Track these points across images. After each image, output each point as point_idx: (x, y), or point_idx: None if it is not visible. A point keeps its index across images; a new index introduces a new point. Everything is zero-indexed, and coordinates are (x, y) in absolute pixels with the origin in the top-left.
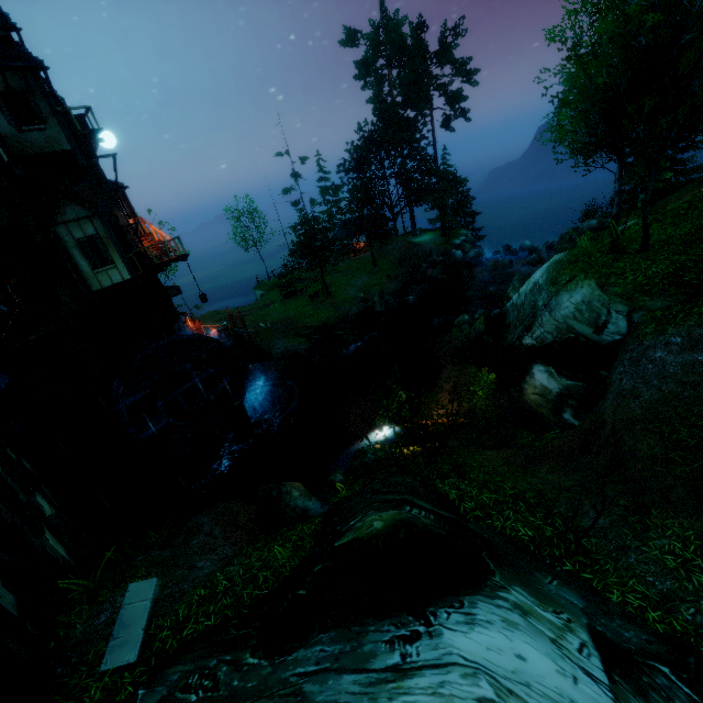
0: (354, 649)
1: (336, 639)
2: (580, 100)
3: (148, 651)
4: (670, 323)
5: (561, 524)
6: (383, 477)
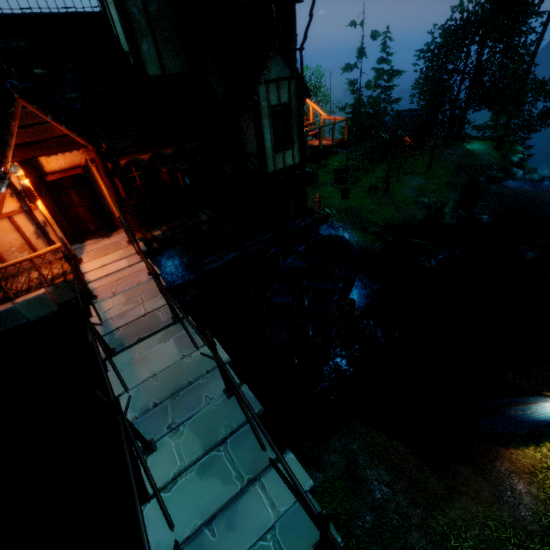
0: None
1: None
2: None
3: None
4: None
5: None
6: None
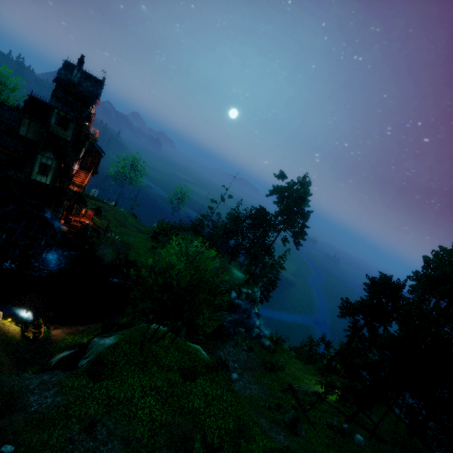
0: None
1: None
2: None
3: None
4: (70, 374)
5: None
6: None
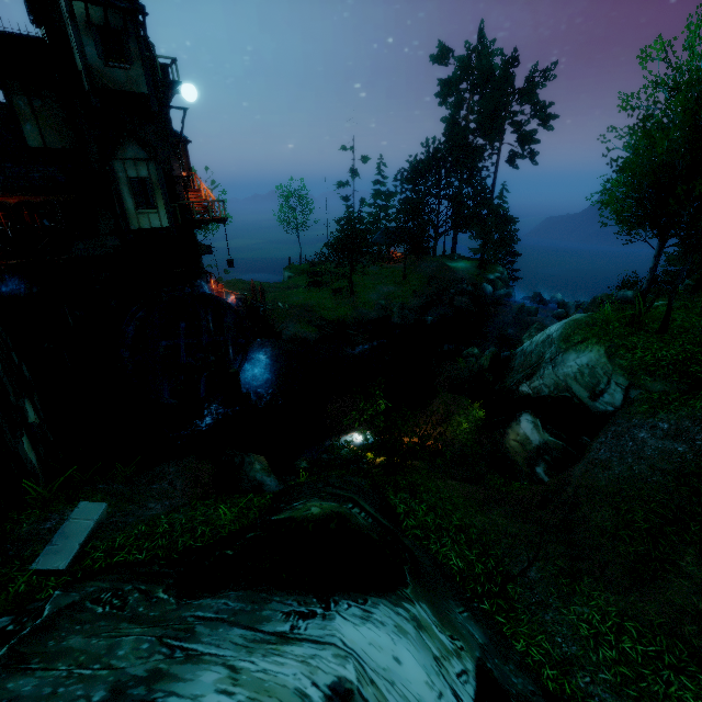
0: (253, 611)
1: (242, 598)
2: (636, 170)
3: (78, 565)
4: (663, 408)
5: (494, 565)
6: (341, 473)
